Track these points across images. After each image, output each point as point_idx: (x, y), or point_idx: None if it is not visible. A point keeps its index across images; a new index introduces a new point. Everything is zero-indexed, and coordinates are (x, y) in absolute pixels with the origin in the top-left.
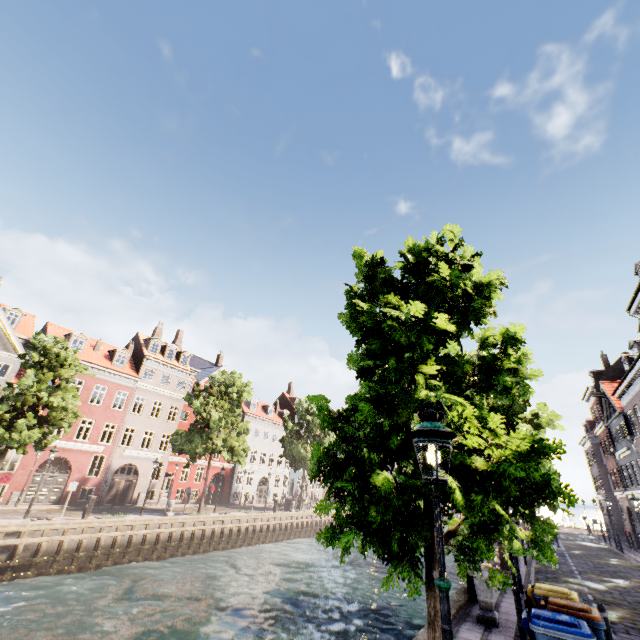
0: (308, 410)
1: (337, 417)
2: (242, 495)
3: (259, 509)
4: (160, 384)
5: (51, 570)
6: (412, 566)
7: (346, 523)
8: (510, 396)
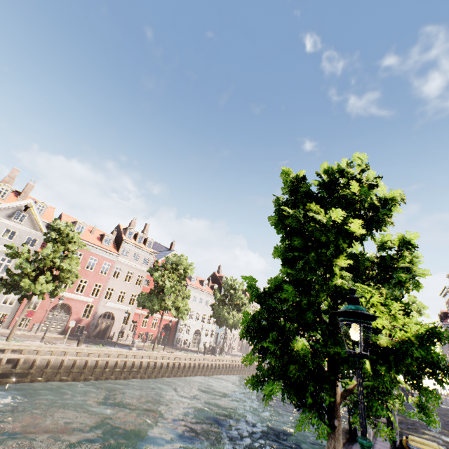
0: (231, 286)
1: (262, 293)
2: (182, 340)
3: (193, 351)
4: (132, 259)
5: (55, 378)
6: (320, 415)
7: (267, 374)
8: (403, 289)
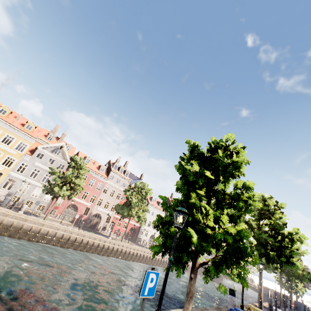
0: None
1: (169, 206)
2: (142, 240)
3: (148, 248)
4: (115, 183)
5: (65, 246)
6: (180, 267)
7: (161, 246)
8: (241, 211)
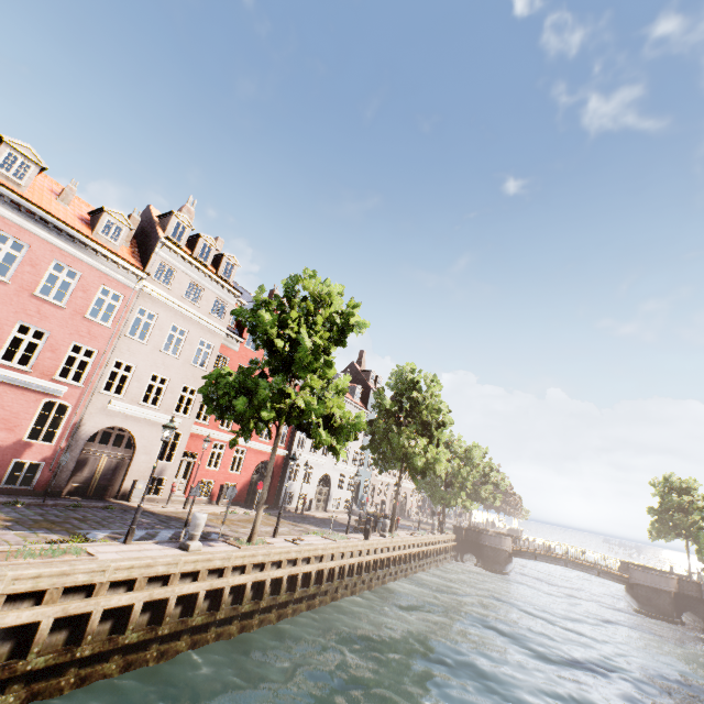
0: (412, 384)
1: None
2: (296, 497)
3: (329, 525)
4: (184, 297)
5: None
6: None
7: None
8: None
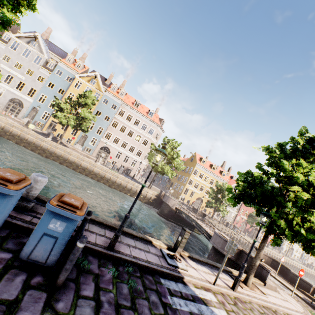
0: None
1: None
2: (283, 250)
3: (294, 260)
4: None
5: None
6: None
7: None
8: None
